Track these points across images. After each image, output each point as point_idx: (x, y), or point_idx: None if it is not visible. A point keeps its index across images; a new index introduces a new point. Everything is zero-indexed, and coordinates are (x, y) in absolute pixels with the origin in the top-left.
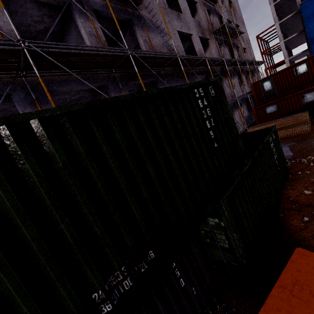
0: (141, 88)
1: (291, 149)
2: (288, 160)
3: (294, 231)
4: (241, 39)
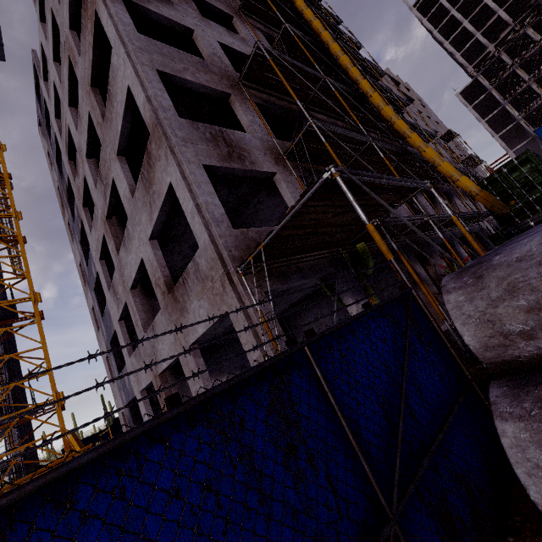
0: None
1: None
2: None
3: None
4: (477, 170)
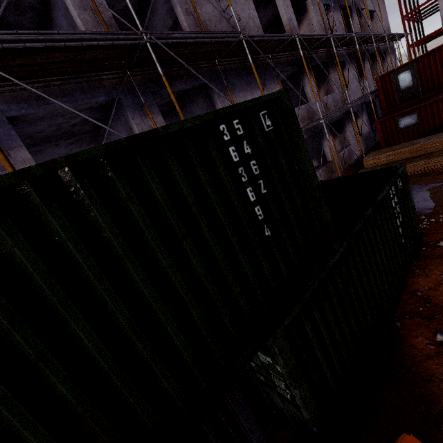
0: (187, 97)
1: (432, 195)
2: (425, 216)
3: (415, 359)
4: None
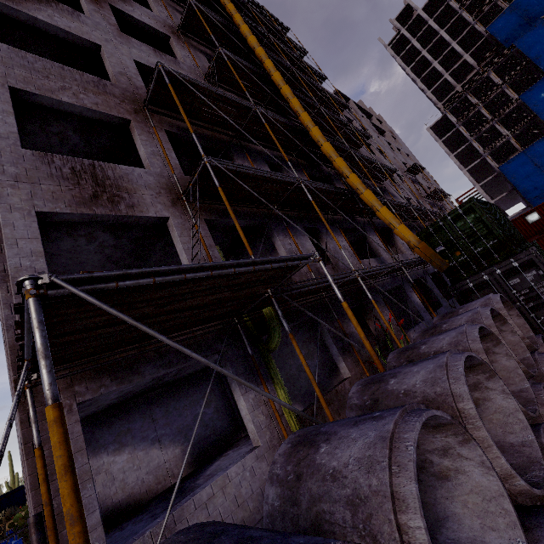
0: None
1: None
2: None
3: None
4: (445, 202)
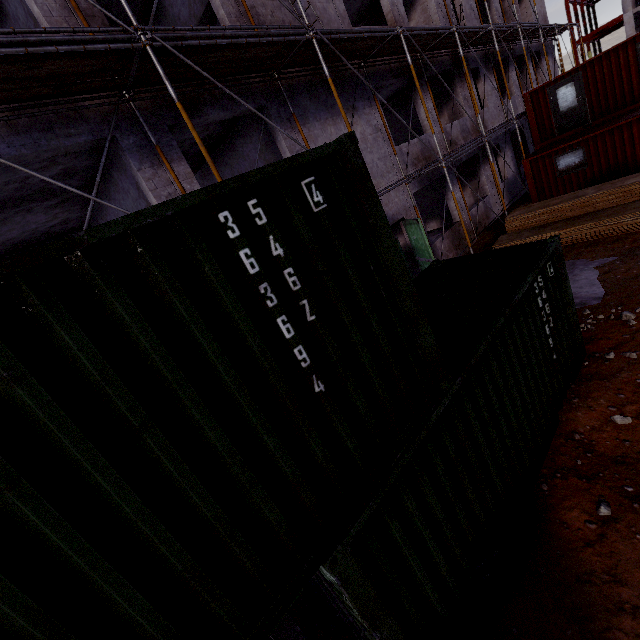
0: (236, 129)
1: (602, 277)
2: (590, 310)
3: (567, 546)
4: None
